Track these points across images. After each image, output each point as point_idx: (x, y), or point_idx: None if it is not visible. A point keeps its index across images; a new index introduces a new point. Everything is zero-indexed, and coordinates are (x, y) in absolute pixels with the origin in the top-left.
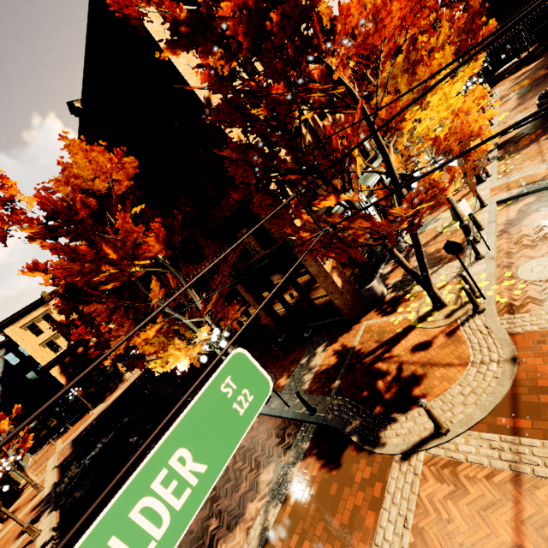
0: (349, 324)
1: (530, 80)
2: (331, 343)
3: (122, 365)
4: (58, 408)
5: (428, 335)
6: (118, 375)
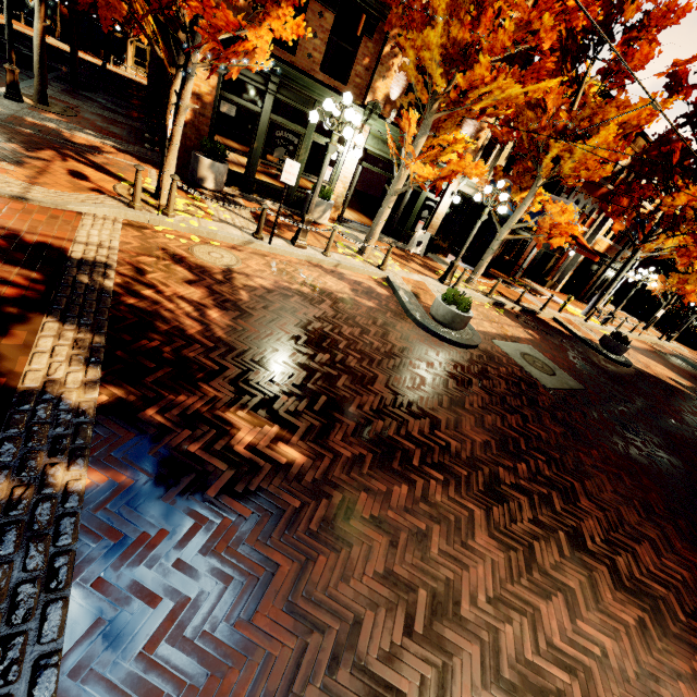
0: (158, 165)
1: (688, 363)
2: (119, 150)
3: (133, 53)
4: (49, 5)
5: (101, 182)
6: (120, 56)
